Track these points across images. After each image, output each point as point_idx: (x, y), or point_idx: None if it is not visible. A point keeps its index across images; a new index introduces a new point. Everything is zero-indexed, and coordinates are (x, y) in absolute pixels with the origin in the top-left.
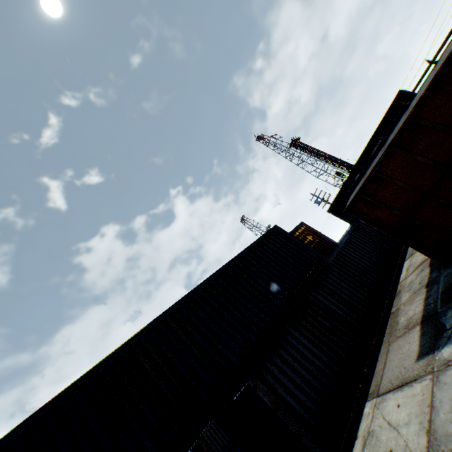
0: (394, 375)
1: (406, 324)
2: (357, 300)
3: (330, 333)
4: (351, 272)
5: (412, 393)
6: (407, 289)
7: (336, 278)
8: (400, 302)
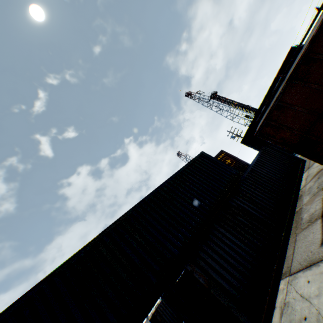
0: (302, 258)
1: (309, 219)
2: (267, 203)
3: (249, 229)
4: (262, 183)
5: (319, 271)
6: (307, 193)
7: (250, 188)
8: (302, 203)
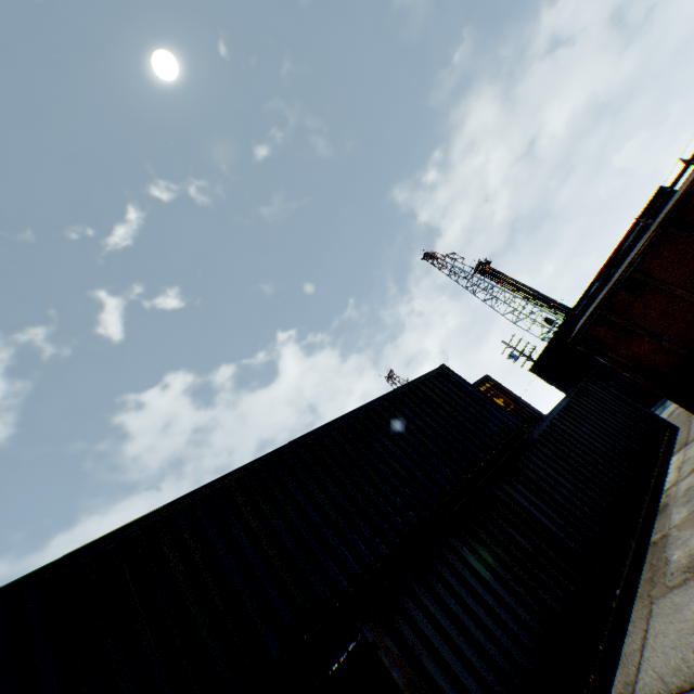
0: (669, 664)
1: (688, 563)
2: (583, 509)
3: (532, 563)
4: (573, 459)
5: None
6: (682, 500)
7: (546, 465)
8: (670, 523)
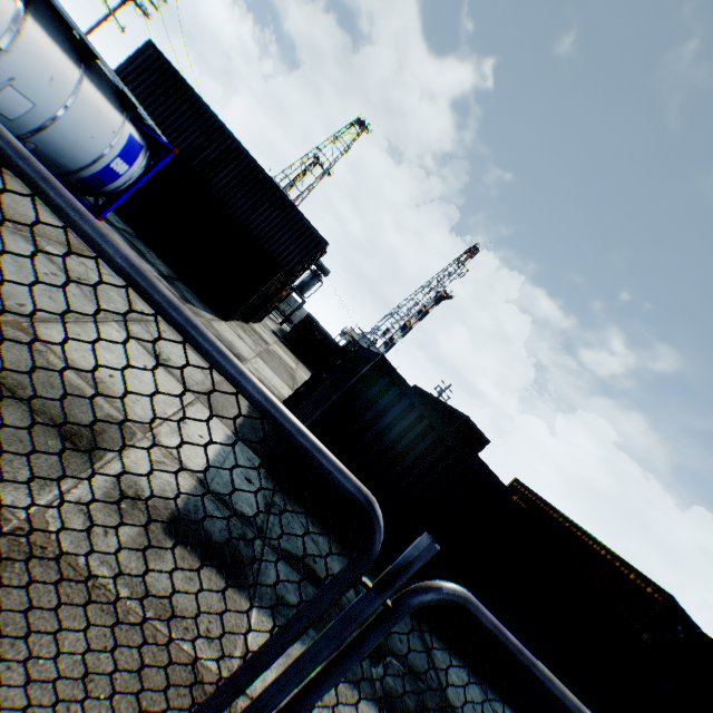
0: None
1: None
2: None
3: None
4: None
5: None
6: None
7: None
8: None
